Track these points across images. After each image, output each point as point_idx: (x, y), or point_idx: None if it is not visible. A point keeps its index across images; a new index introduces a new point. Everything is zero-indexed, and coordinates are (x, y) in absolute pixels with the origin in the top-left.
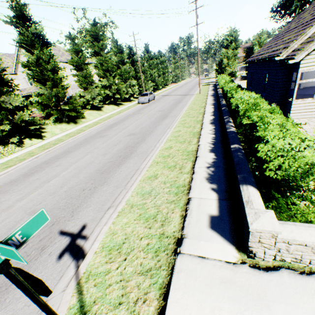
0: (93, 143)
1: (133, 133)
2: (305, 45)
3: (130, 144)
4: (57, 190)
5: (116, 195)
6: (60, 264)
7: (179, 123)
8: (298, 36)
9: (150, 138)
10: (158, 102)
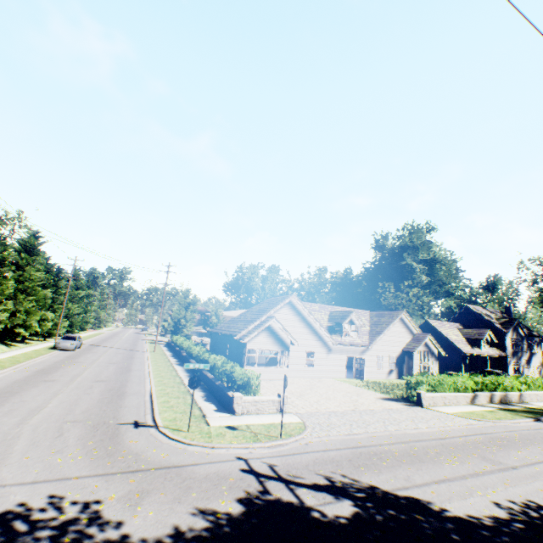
0: (46, 385)
1: (100, 379)
2: (249, 334)
3: (111, 387)
4: (69, 412)
5: (144, 410)
6: (142, 428)
7: (157, 375)
8: (245, 328)
9: (132, 384)
10: (93, 351)
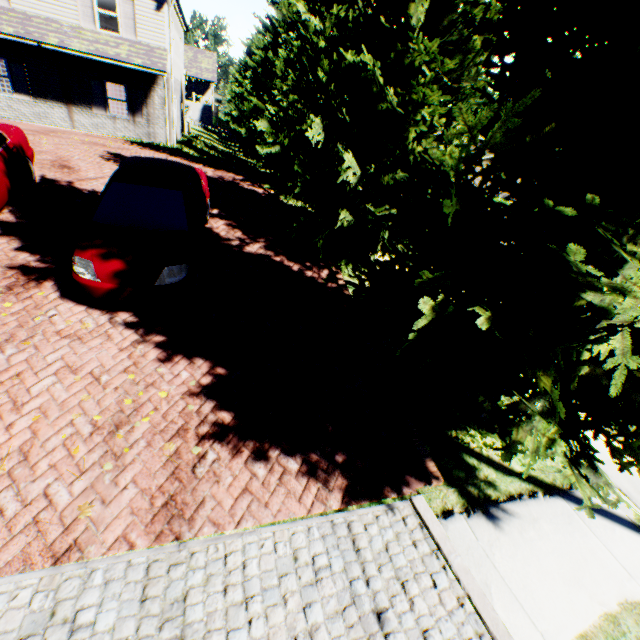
0: None
1: None
2: None
3: None
4: None
5: None
6: None
7: None
8: None
9: None
10: None
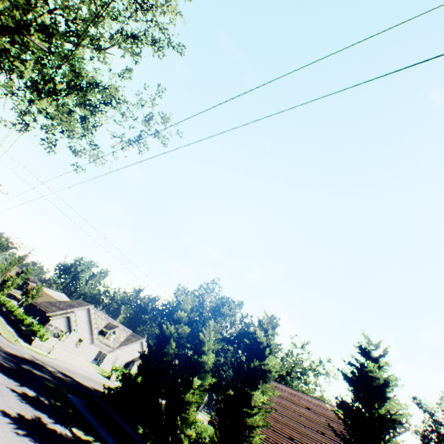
0: None
1: None
2: (56, 315)
3: None
4: None
5: None
6: None
7: None
8: (57, 311)
9: None
10: None
